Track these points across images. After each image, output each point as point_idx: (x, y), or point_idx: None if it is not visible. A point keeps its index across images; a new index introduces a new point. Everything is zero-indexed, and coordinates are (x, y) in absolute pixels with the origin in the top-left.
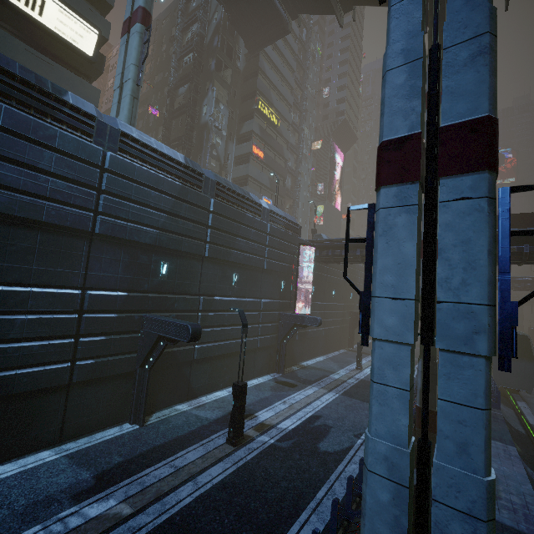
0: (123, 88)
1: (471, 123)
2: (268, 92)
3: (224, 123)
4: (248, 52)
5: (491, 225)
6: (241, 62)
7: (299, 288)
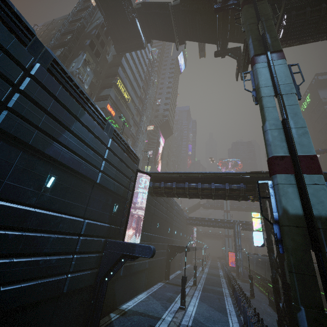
0: None
1: None
2: (125, 79)
3: (88, 81)
4: (115, 55)
5: None
6: (109, 58)
7: (131, 215)
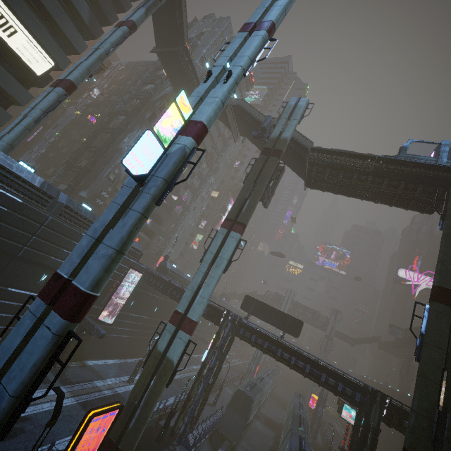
0: (25, 119)
1: (78, 289)
2: None
3: None
4: None
5: (46, 350)
6: None
7: (117, 299)
